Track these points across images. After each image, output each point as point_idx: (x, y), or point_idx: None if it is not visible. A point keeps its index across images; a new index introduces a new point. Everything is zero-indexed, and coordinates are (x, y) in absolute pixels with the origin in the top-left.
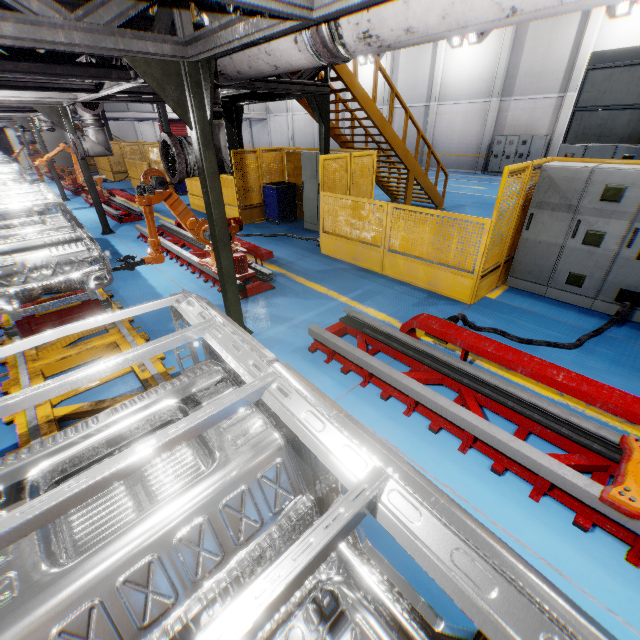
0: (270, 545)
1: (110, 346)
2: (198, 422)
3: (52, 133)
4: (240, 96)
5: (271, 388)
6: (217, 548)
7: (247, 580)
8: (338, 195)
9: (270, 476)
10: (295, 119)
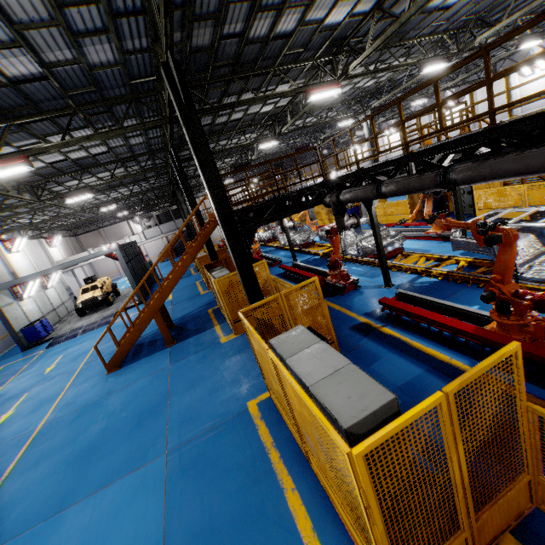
0: (536, 254)
1: (418, 257)
2: (529, 212)
3: None
4: None
5: (538, 209)
6: (524, 252)
7: (533, 260)
8: (487, 189)
9: (531, 242)
10: None
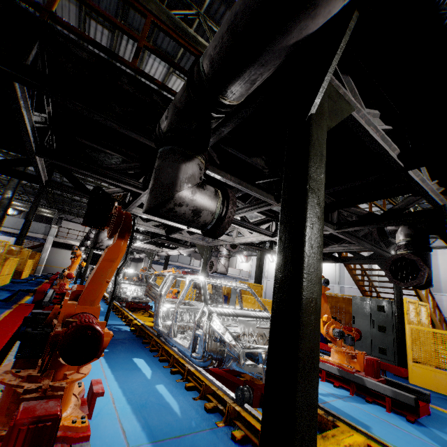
0: None
1: None
2: None
3: (131, 265)
4: (326, 256)
5: None
6: None
7: None
8: (434, 329)
9: None
10: (268, 282)
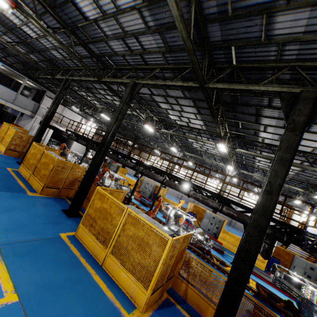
0: None
1: None
2: None
3: None
4: None
5: None
6: None
7: None
8: None
9: None
10: None
